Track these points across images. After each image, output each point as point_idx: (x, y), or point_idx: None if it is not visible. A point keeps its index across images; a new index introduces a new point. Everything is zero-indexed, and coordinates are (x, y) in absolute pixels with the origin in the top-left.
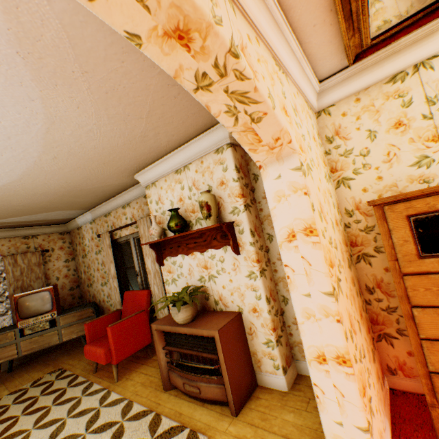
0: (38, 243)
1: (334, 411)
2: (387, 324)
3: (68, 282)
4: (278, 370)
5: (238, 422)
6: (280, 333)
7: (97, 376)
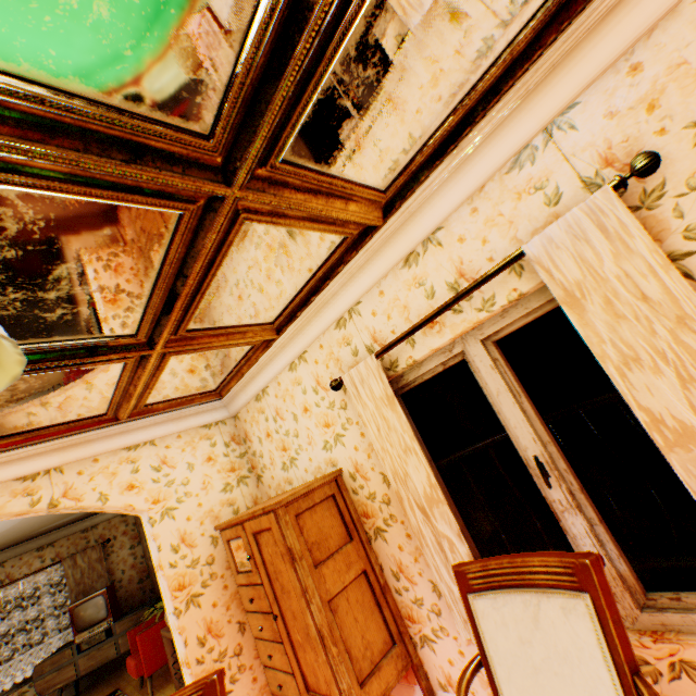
0: (99, 534)
1: None
2: None
3: (137, 572)
4: None
5: None
6: None
7: (141, 692)
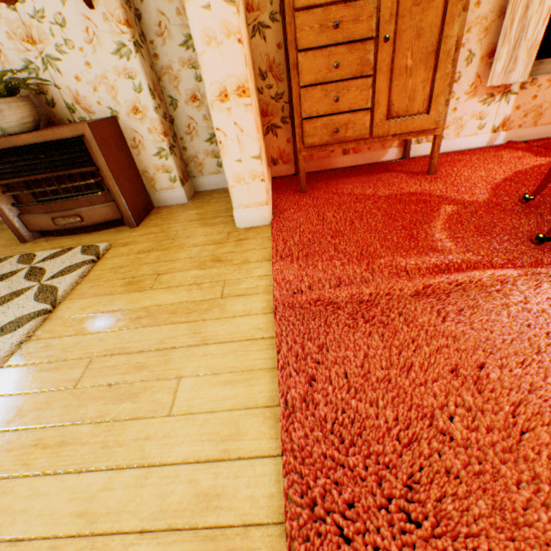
0: None
1: (235, 151)
2: (275, 115)
3: None
4: (176, 184)
5: (141, 229)
6: (174, 144)
7: None
